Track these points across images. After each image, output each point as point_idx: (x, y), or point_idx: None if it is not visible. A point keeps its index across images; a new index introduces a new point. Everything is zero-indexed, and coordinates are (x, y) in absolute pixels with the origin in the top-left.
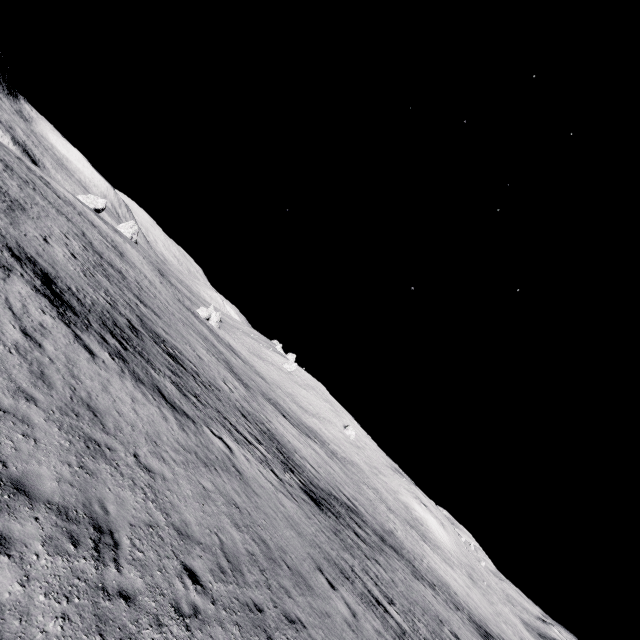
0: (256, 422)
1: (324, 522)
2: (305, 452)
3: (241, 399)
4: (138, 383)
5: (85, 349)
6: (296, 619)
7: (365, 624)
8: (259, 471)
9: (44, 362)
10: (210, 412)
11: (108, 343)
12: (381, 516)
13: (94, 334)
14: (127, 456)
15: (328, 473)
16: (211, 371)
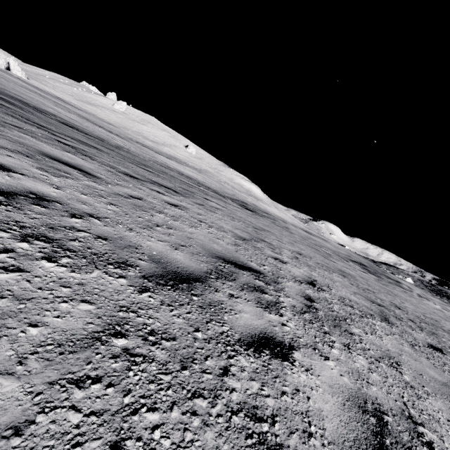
0: (169, 168)
1: (270, 222)
2: (196, 177)
3: (138, 151)
4: (137, 181)
5: (54, 160)
6: (393, 304)
7: (353, 271)
8: (238, 211)
9: (108, 233)
10: (169, 177)
11: (36, 134)
12: (243, 197)
13: (6, 124)
14: (306, 290)
15: (214, 185)
16: (96, 131)
